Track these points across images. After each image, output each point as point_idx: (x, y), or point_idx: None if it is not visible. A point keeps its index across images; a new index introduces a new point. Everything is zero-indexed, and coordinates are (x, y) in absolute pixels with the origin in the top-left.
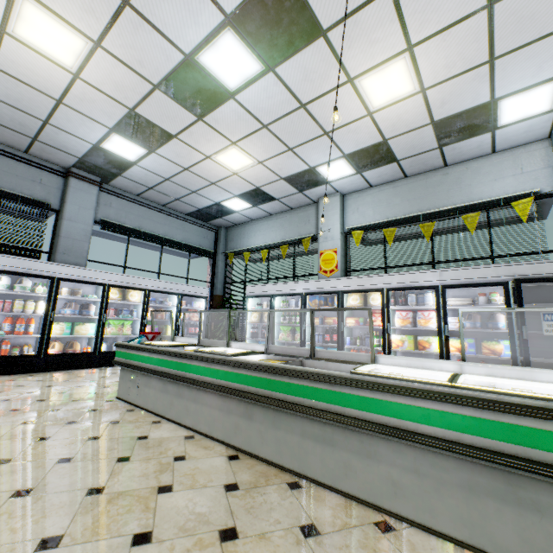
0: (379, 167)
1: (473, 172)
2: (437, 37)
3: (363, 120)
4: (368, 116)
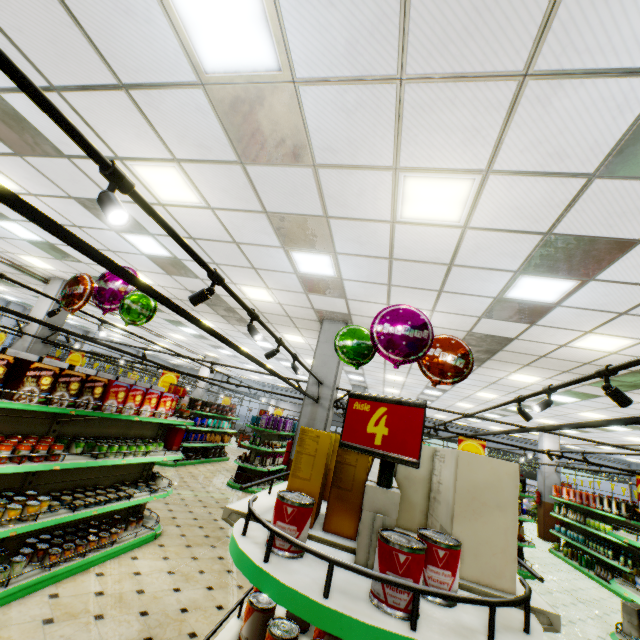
0: None
1: None
2: None
3: None
4: None
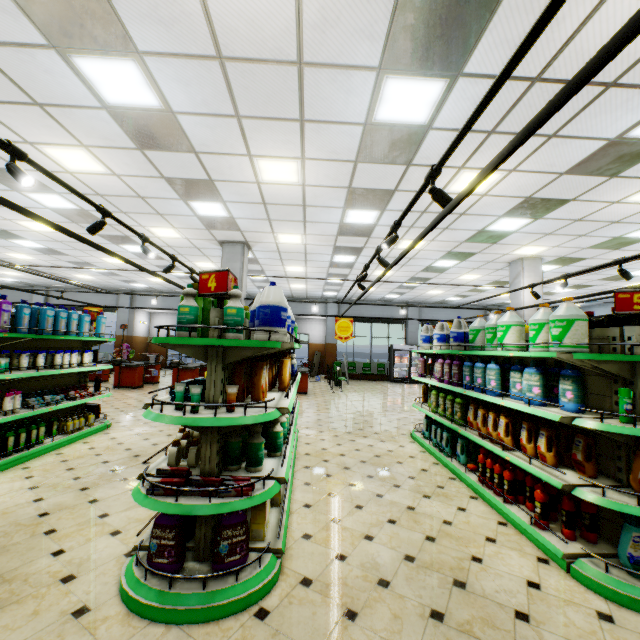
0: None
1: None
2: None
3: None
4: None
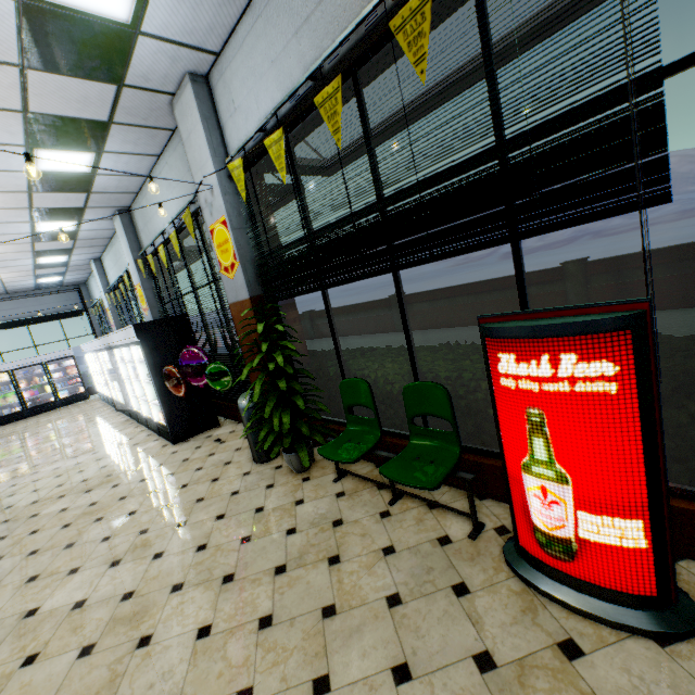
0: (73, 251)
1: (119, 244)
2: None
3: None
4: None
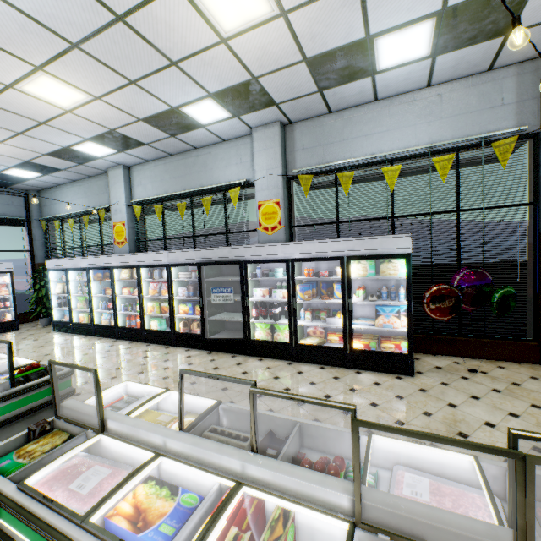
0: (136, 148)
1: (214, 157)
2: (56, 63)
3: (68, 115)
4: (69, 112)
